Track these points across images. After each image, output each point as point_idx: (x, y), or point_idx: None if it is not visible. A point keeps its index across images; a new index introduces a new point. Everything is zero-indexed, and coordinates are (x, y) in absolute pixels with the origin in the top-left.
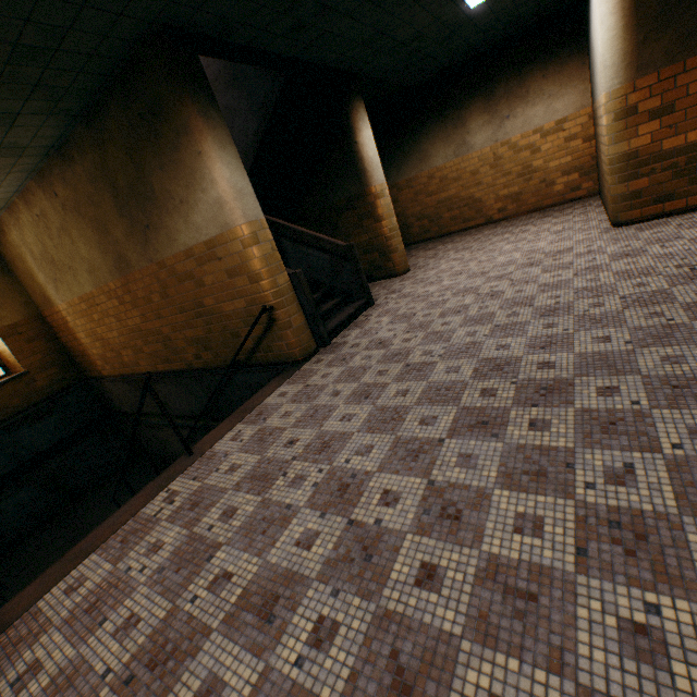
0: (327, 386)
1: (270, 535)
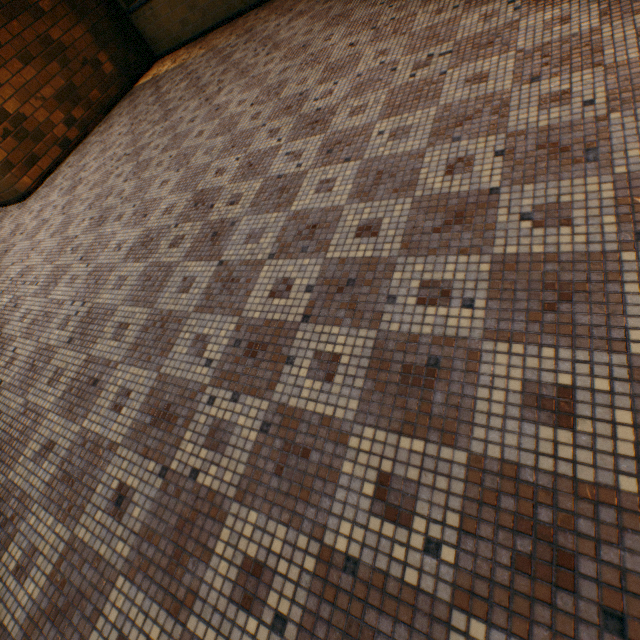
0: (8, 483)
1: (312, 437)
